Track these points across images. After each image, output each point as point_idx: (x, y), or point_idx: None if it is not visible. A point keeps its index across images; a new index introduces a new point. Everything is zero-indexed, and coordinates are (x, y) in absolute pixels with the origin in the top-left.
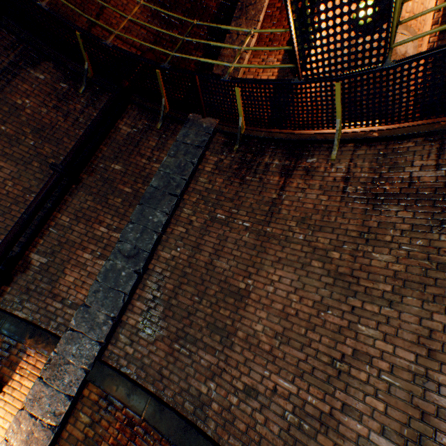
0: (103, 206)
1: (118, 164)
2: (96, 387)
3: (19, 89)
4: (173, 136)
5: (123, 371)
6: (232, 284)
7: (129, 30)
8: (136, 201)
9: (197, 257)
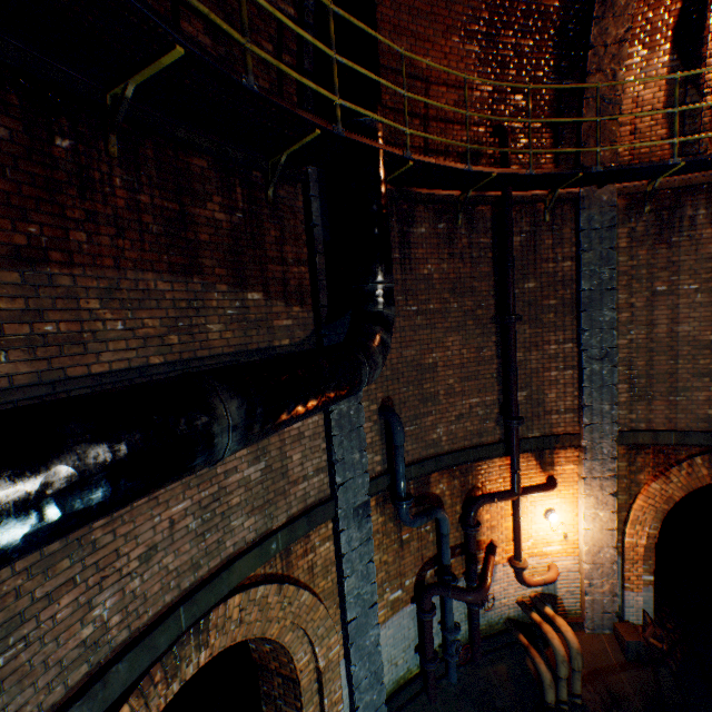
0: (540, 328)
1: (529, 282)
2: (619, 447)
3: (418, 259)
4: (563, 223)
5: (634, 430)
6: (701, 340)
7: (459, 103)
8: (567, 309)
9: (654, 332)
